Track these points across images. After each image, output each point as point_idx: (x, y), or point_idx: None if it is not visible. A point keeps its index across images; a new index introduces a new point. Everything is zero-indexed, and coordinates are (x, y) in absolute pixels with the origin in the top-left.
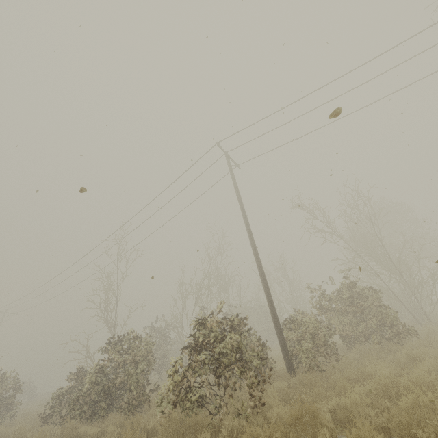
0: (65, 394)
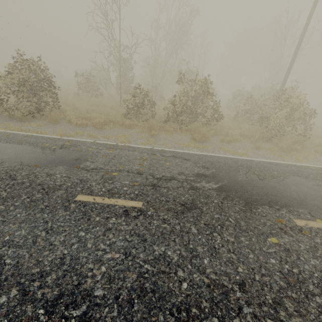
0: (141, 103)
